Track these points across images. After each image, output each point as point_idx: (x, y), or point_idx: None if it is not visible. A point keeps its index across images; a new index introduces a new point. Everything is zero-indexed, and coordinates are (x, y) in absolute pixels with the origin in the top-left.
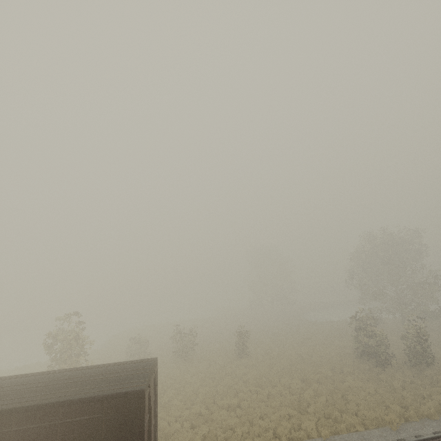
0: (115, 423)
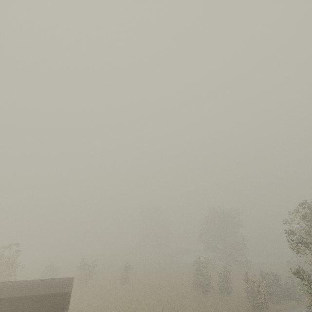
0: (49, 310)
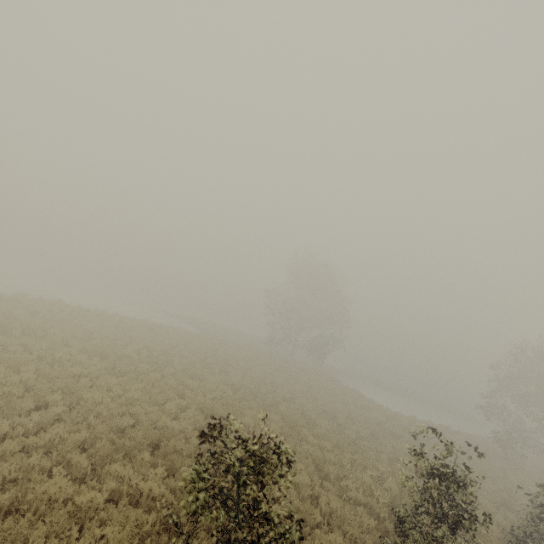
0: None
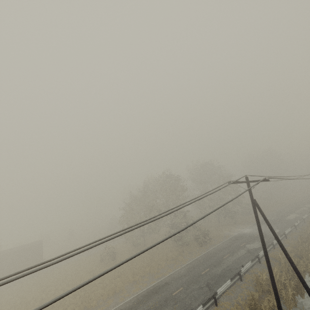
0: (37, 249)
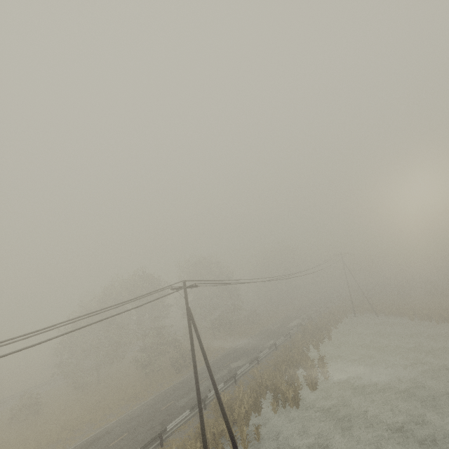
0: None
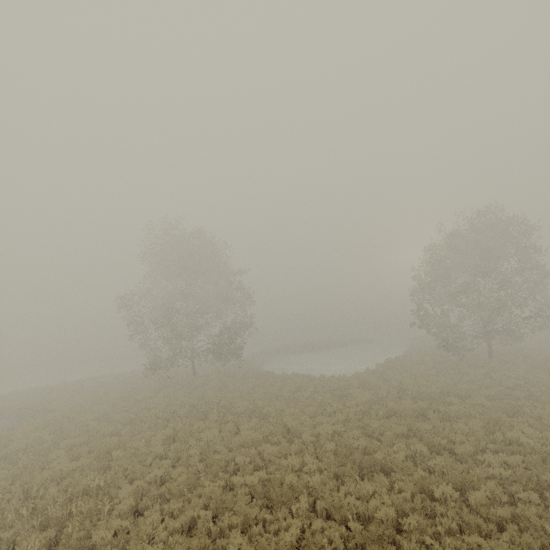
0: None
